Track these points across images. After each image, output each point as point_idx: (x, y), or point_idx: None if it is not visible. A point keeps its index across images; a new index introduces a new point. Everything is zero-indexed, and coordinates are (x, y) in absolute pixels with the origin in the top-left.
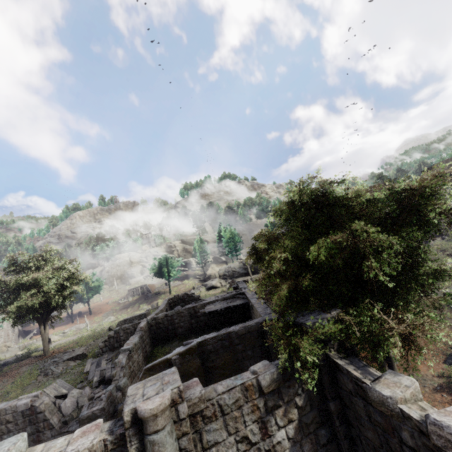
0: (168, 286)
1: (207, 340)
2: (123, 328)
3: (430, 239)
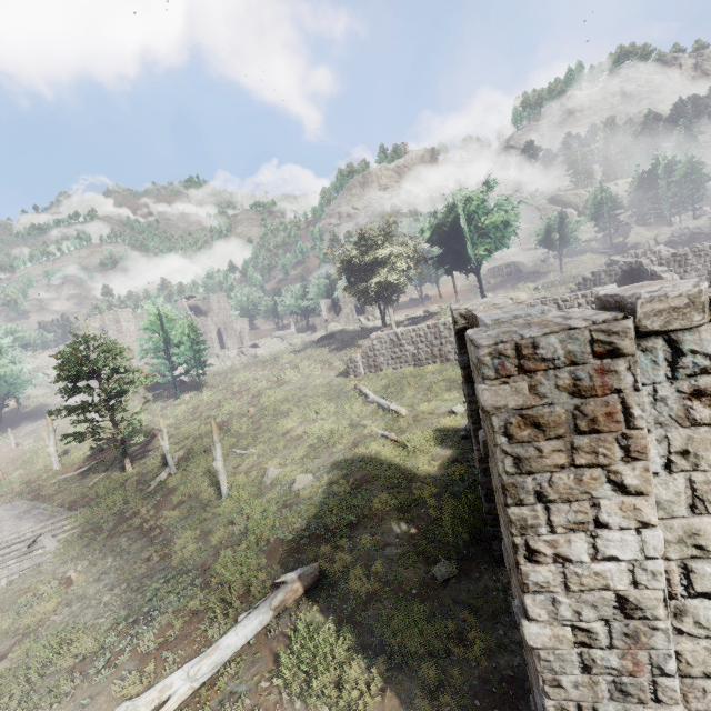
0: (548, 265)
1: None
2: (606, 269)
3: None
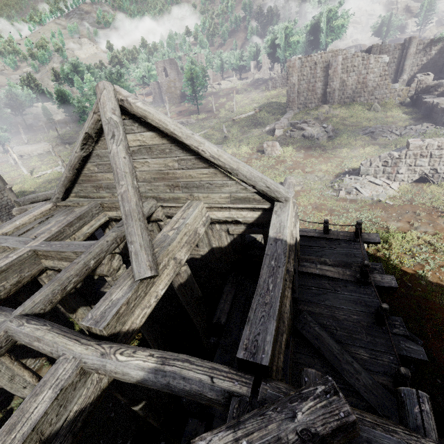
0: None
1: None
2: None
3: None
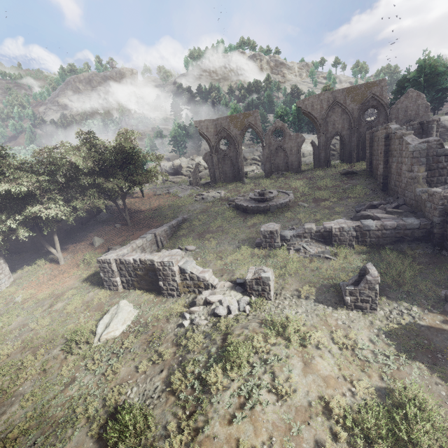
0: None
1: None
2: None
3: (275, 172)
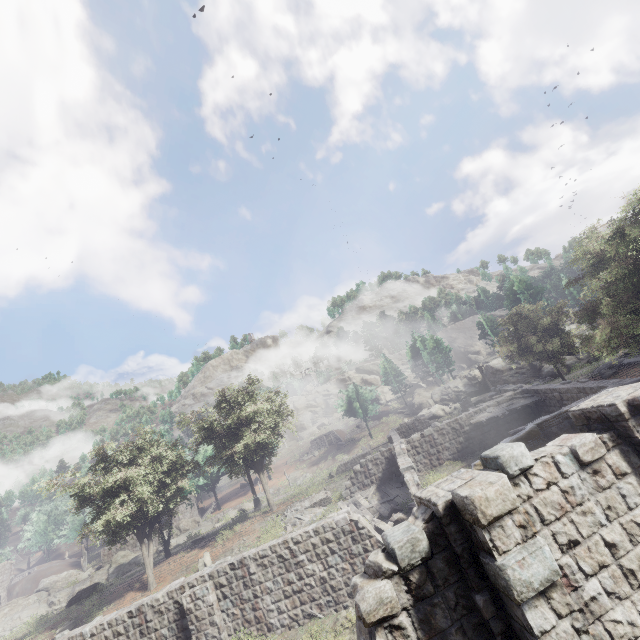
0: (361, 429)
1: (548, 421)
2: (370, 458)
3: None
